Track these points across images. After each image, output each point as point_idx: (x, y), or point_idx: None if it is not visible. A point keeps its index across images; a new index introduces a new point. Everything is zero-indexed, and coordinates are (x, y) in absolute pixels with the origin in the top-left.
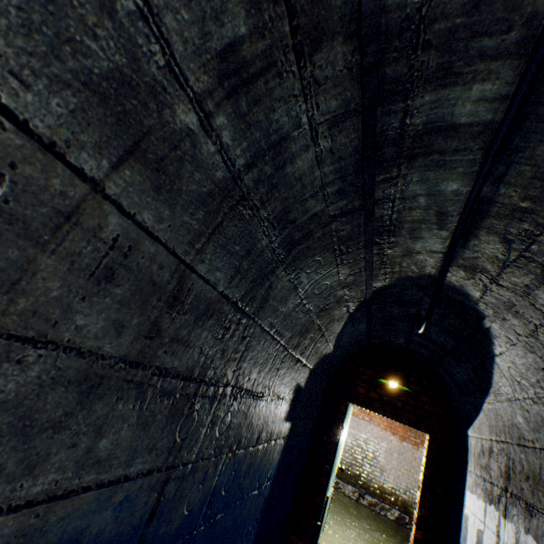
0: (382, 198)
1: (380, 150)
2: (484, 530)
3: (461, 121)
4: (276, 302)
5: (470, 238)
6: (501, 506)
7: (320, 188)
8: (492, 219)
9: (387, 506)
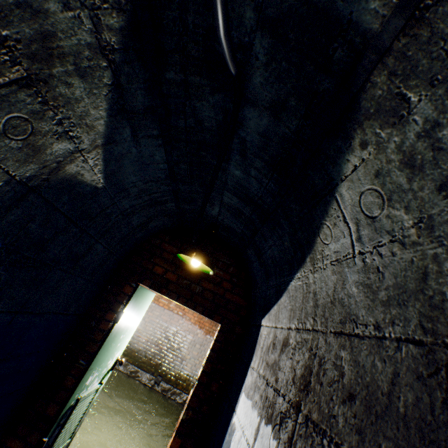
0: None
1: None
2: None
3: None
4: None
5: None
6: (285, 435)
7: None
8: None
9: (178, 391)
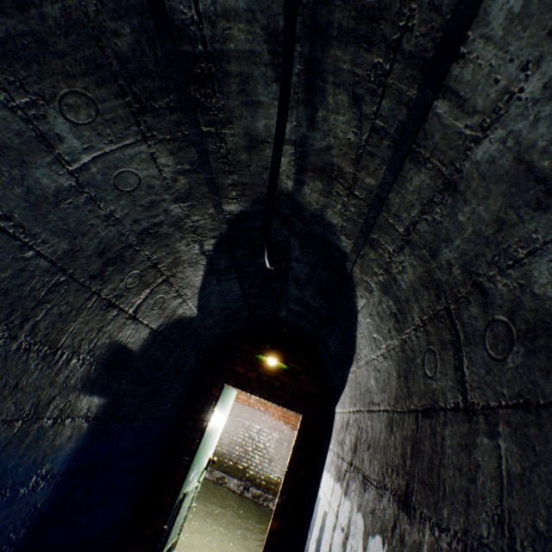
0: None
1: None
2: (328, 512)
3: None
4: None
5: (318, 103)
6: (345, 482)
7: None
8: (336, 48)
9: (271, 496)
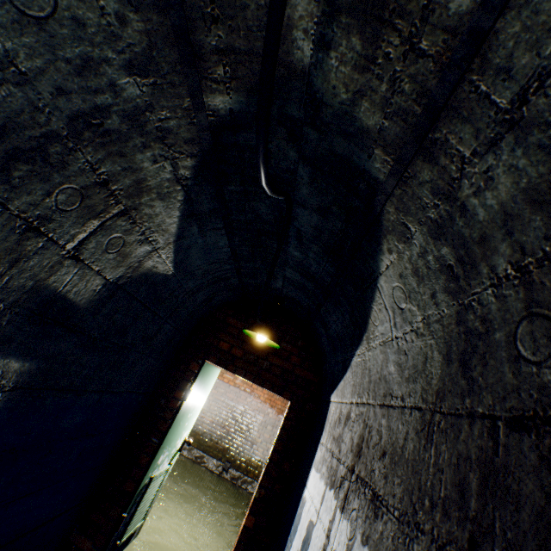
0: None
1: None
2: (315, 524)
3: None
4: None
5: None
6: (342, 493)
7: None
8: None
9: (250, 479)
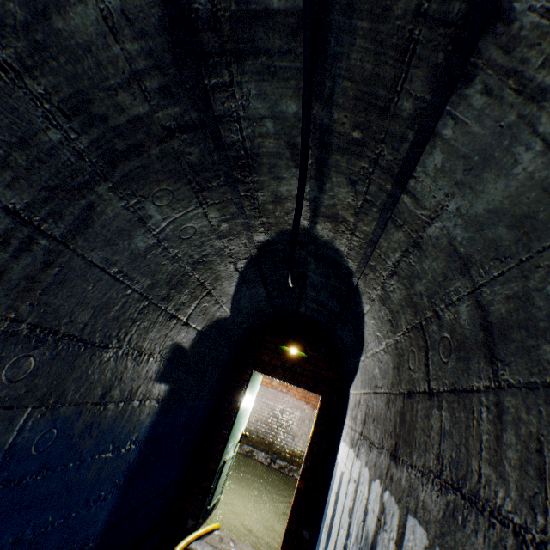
0: (226, 115)
1: (197, 34)
2: (344, 472)
3: (274, 5)
4: (110, 233)
5: (325, 180)
6: (357, 448)
7: (131, 76)
8: (336, 155)
9: (295, 467)
